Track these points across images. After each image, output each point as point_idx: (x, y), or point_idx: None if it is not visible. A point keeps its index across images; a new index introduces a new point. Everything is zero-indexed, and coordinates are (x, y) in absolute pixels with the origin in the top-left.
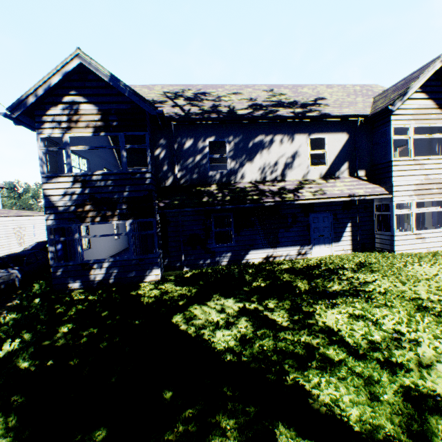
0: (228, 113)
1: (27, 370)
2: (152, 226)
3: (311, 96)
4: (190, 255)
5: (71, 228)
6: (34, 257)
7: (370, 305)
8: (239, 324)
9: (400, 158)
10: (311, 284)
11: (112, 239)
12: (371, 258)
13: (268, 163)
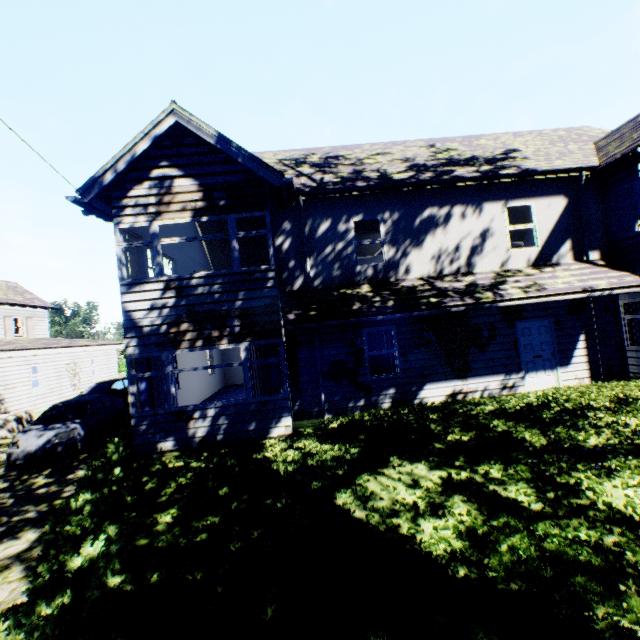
0: (380, 179)
1: (121, 591)
2: (276, 350)
3: (496, 148)
4: (332, 393)
5: (159, 359)
6: (100, 404)
7: None
8: (453, 508)
9: None
10: (549, 435)
11: (205, 375)
12: (634, 390)
13: (446, 248)
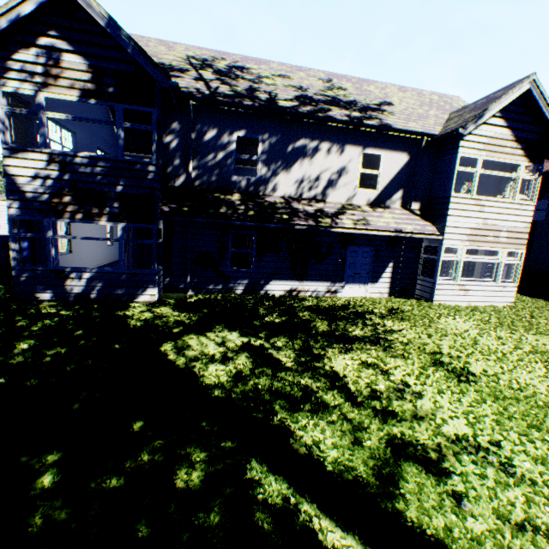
0: (266, 102)
1: None
2: (152, 234)
3: (377, 98)
4: (198, 276)
5: (43, 223)
6: None
7: (386, 354)
8: (237, 360)
9: (460, 195)
10: (332, 326)
11: (102, 245)
12: (406, 306)
13: (309, 176)
